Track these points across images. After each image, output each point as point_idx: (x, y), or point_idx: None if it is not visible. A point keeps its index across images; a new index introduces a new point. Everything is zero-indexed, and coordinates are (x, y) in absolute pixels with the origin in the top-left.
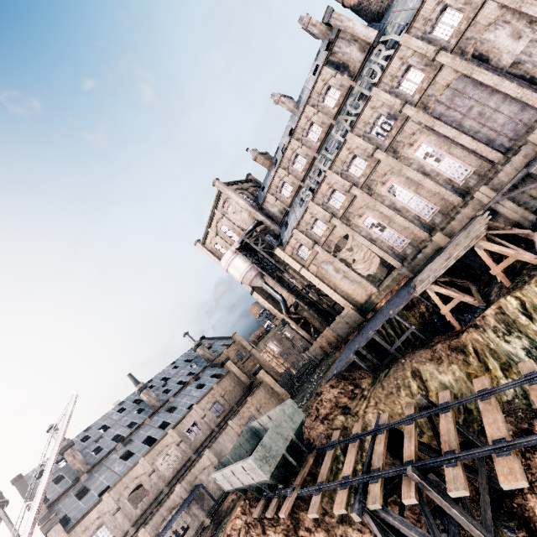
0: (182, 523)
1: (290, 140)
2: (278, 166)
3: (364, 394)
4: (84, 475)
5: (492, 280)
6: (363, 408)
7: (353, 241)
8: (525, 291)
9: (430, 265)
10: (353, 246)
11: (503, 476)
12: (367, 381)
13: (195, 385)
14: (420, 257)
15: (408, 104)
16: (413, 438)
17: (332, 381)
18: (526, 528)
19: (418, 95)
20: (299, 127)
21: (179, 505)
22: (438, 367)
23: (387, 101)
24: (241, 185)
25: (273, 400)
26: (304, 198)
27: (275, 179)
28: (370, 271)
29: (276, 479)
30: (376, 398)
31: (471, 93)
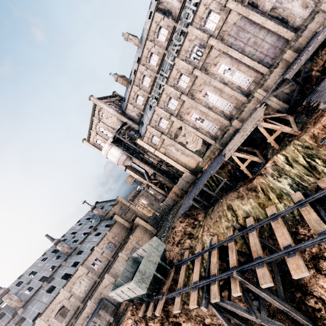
0: (94, 325)
1: (138, 65)
2: (133, 84)
3: (200, 224)
4: (20, 309)
5: (268, 146)
6: (201, 233)
7: (185, 130)
8: (287, 150)
9: (233, 140)
10: (185, 133)
11: (294, 270)
12: (201, 215)
13: (95, 234)
14: (226, 136)
15: (211, 37)
16: (234, 251)
17: (181, 218)
18: (300, 291)
19: (217, 31)
20: (144, 56)
21: (91, 314)
22: (242, 201)
23: (198, 35)
24: (109, 99)
25: (146, 235)
26: (151, 104)
27: (131, 93)
28: (197, 148)
29: (151, 291)
30: (208, 226)
31: (249, 29)
